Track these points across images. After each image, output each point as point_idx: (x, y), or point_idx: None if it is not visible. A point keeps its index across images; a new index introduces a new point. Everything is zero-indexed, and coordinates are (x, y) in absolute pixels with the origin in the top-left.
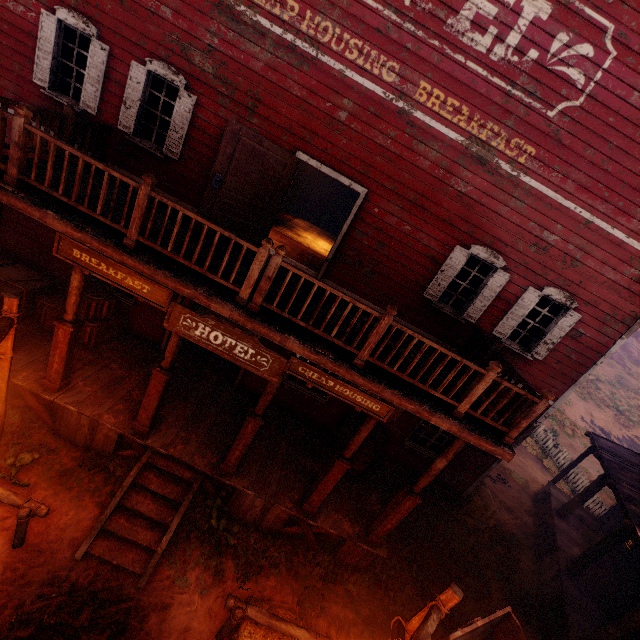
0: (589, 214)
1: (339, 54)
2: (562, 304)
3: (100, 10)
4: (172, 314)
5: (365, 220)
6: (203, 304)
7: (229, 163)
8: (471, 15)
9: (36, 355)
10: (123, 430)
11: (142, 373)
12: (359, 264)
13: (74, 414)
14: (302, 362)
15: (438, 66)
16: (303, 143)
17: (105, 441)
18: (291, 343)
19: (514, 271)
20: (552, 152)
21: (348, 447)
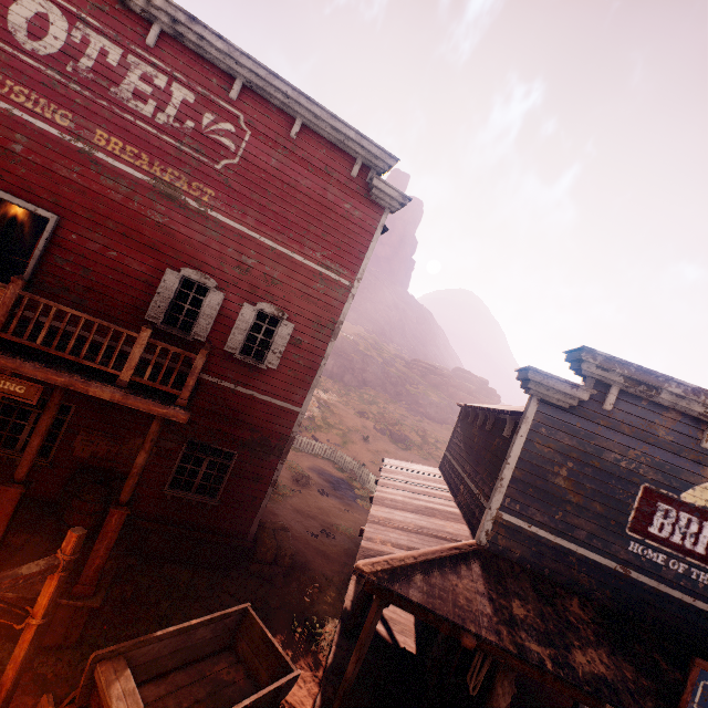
0: (272, 242)
1: (4, 96)
2: (276, 316)
3: None
4: None
5: (63, 246)
6: None
7: None
8: (131, 89)
9: None
10: None
11: None
12: (65, 291)
13: None
14: None
15: (111, 120)
16: None
17: None
18: None
19: (228, 290)
20: (228, 195)
21: (18, 466)
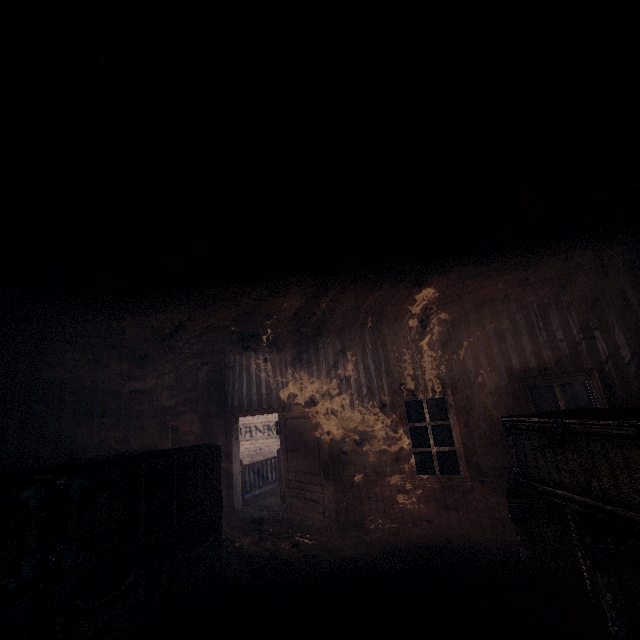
0: None
1: None
2: None
3: None
4: None
5: None
6: None
7: None
8: None
9: None
10: None
11: None
12: None
13: None
14: None
15: None
16: None
17: None
18: None
19: None
20: None
21: None
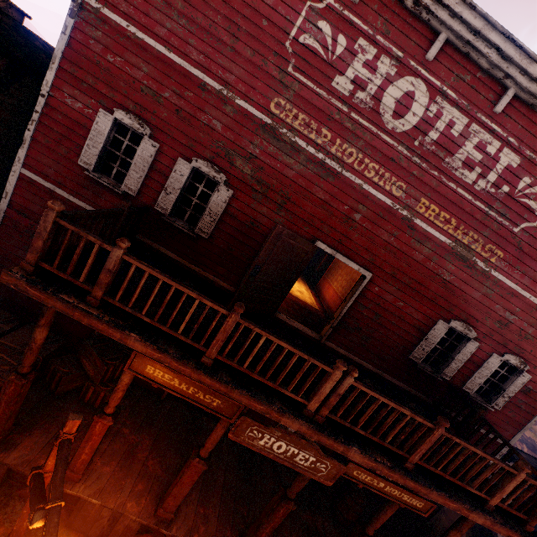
0: None
1: (359, 172)
2: (517, 367)
3: (156, 115)
4: (239, 425)
5: (366, 296)
6: (274, 418)
7: (268, 256)
8: (463, 157)
9: (51, 432)
10: (147, 520)
11: (151, 434)
12: (357, 330)
13: (95, 506)
14: (358, 467)
15: (436, 189)
16: (321, 234)
17: (124, 531)
18: (352, 452)
19: (482, 340)
20: (515, 256)
21: (372, 524)
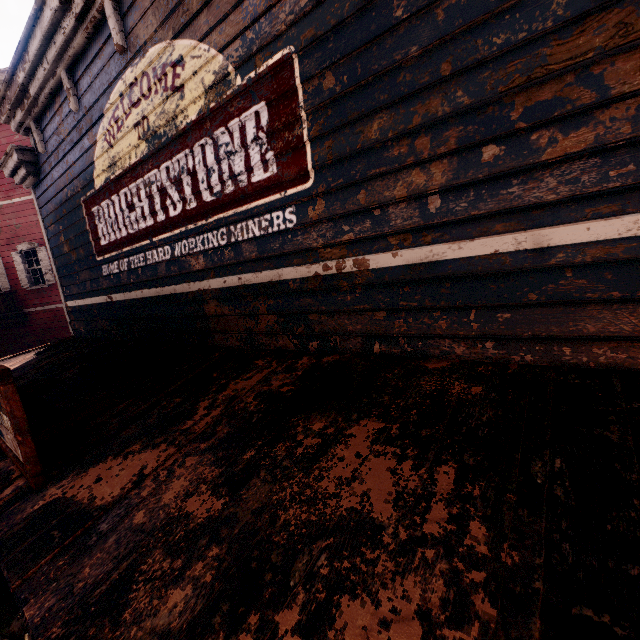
0: None
1: None
2: (33, 248)
3: None
4: None
5: None
6: None
7: None
8: None
9: None
10: None
11: None
12: None
13: None
14: None
15: None
16: None
17: None
18: None
19: (1, 251)
20: None
21: None
